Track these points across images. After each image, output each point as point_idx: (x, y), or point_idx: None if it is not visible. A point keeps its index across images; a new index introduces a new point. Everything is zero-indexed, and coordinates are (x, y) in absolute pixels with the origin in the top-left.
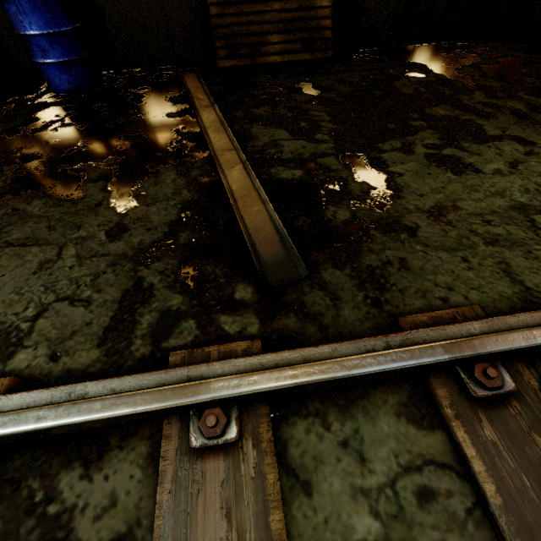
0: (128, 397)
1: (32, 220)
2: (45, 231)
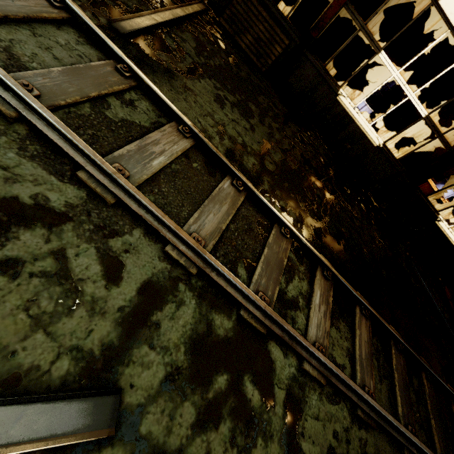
0: None
1: None
2: None
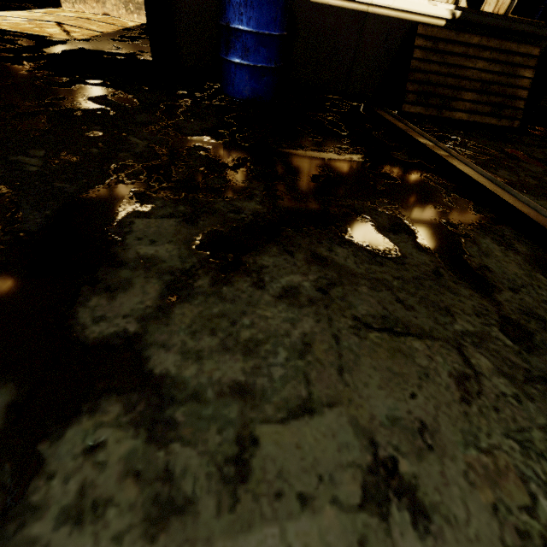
0: None
1: (361, 282)
2: (400, 308)
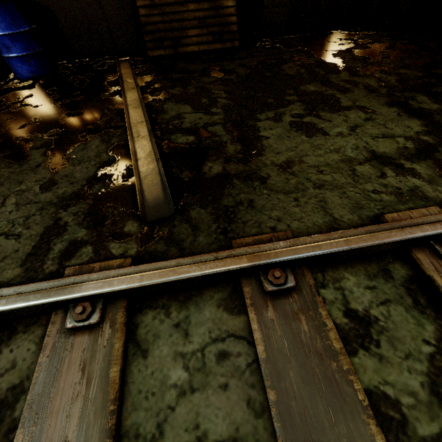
0: (25, 296)
1: None
2: None
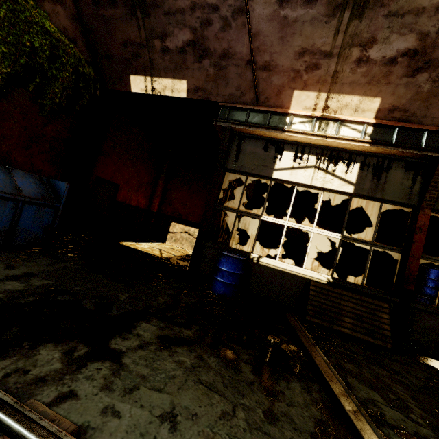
0: None
1: (212, 370)
2: (221, 384)
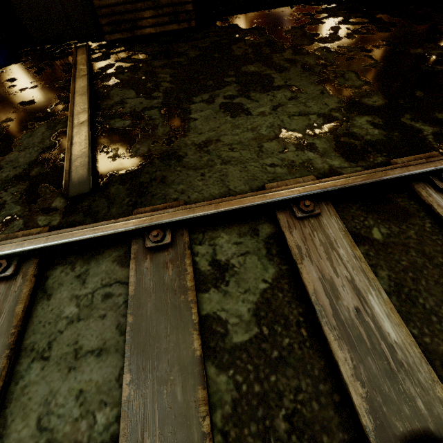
0: None
1: None
2: None
